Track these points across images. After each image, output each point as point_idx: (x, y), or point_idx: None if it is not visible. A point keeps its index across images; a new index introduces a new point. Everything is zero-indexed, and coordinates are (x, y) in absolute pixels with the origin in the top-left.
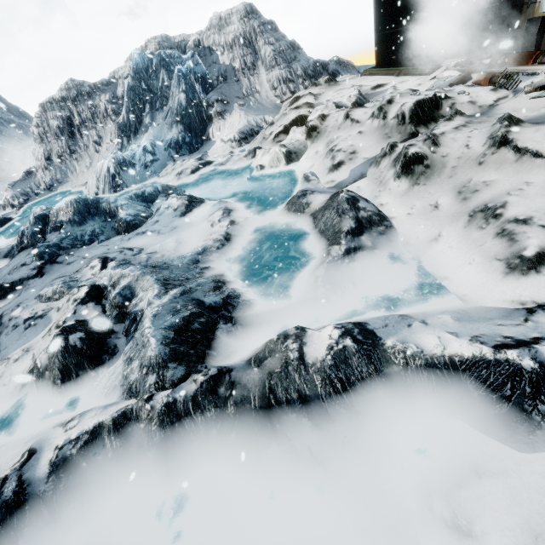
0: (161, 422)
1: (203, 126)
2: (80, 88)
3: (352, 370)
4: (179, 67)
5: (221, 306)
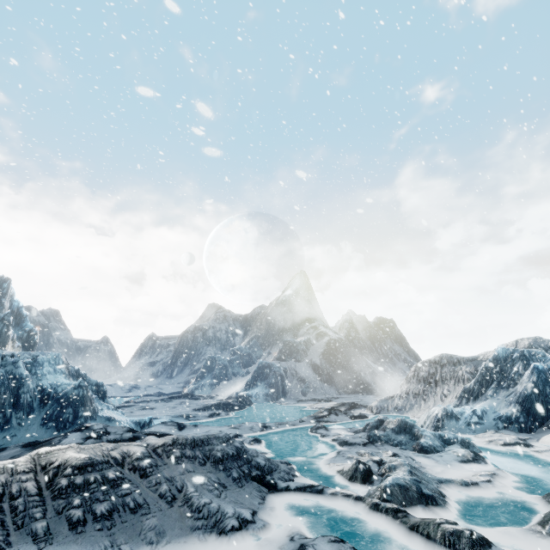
0: (370, 506)
1: (546, 414)
2: (450, 358)
3: (459, 543)
4: (535, 363)
5: (430, 497)
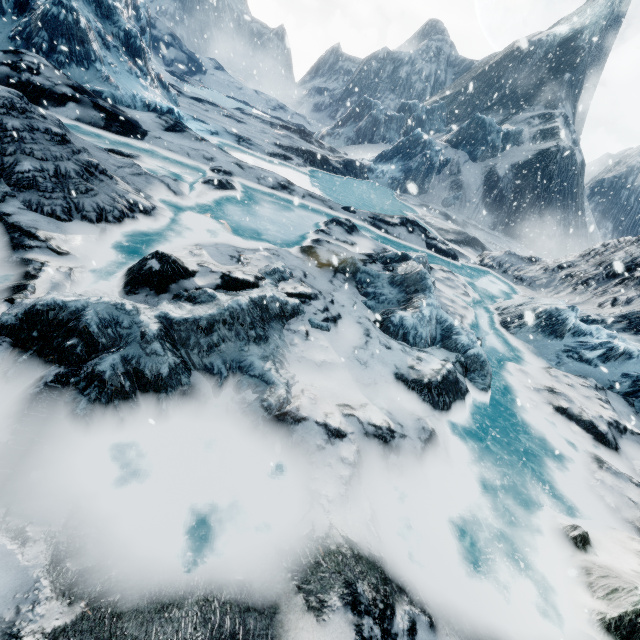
0: None
1: None
2: None
3: None
4: None
5: (90, 372)
